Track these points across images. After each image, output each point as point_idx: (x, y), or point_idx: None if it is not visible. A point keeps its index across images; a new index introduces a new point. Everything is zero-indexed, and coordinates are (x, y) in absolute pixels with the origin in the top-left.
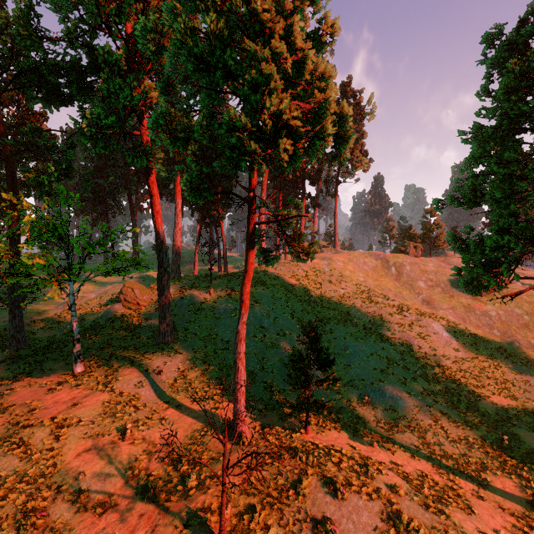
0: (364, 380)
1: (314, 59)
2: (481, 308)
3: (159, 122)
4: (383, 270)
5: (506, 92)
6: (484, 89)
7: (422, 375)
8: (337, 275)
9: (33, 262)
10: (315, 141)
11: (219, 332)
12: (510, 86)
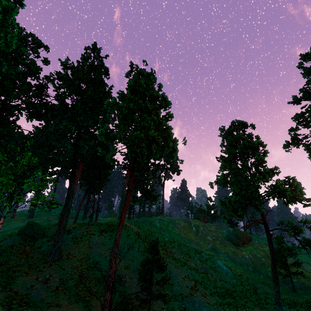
0: (181, 294)
1: (165, 123)
2: (240, 253)
3: (103, 131)
4: (188, 229)
5: (229, 145)
6: (222, 144)
7: (215, 292)
8: (164, 229)
9: (2, 187)
10: (165, 147)
11: (91, 256)
12: (229, 144)
